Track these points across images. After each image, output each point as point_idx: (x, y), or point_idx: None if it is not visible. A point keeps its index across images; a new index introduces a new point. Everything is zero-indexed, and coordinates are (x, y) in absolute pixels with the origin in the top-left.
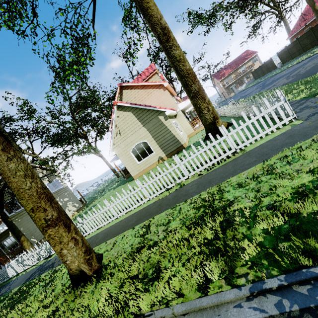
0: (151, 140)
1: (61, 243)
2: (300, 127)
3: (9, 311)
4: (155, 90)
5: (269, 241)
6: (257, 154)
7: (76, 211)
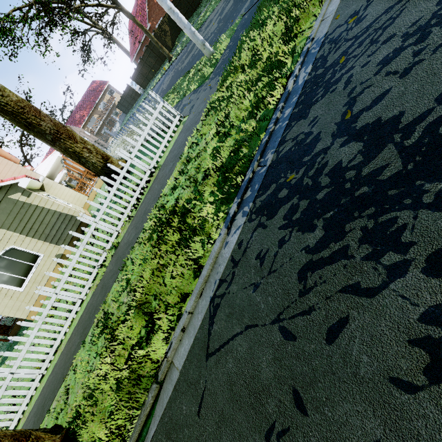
0: (21, 240)
1: None
2: (190, 120)
3: None
4: None
5: (217, 195)
6: (171, 159)
7: None
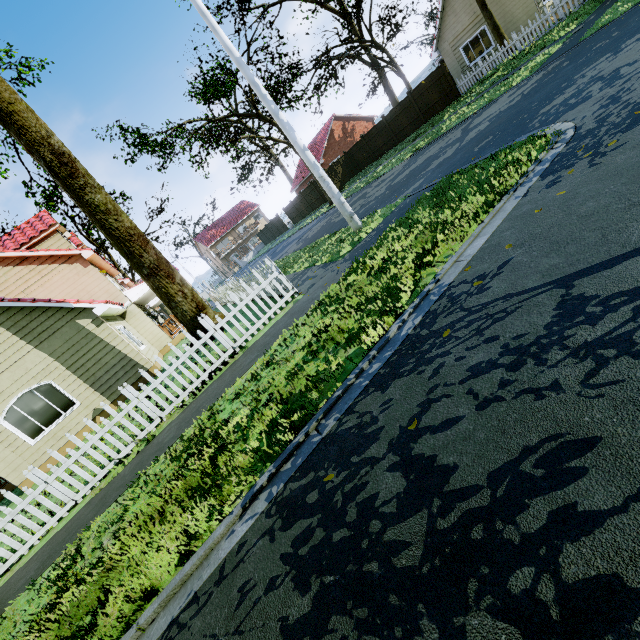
0: (64, 377)
1: None
2: (301, 303)
3: None
4: (61, 267)
5: (265, 440)
6: (259, 347)
7: None
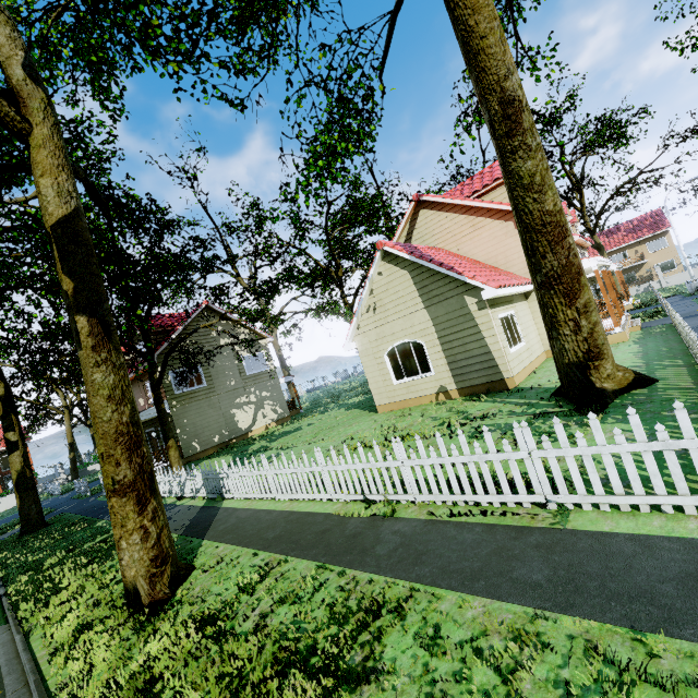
0: (433, 344)
1: (123, 528)
2: None
3: (86, 563)
4: (494, 223)
5: None
6: (565, 562)
7: (274, 422)
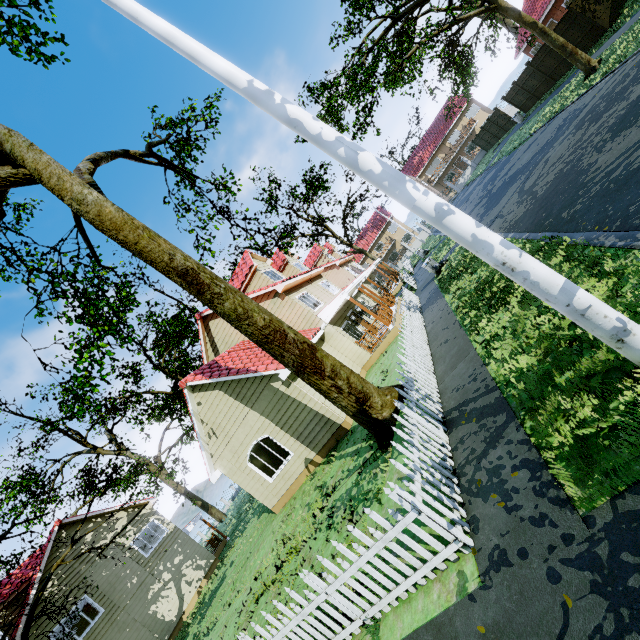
0: (276, 432)
1: None
2: None
3: None
4: (266, 304)
5: None
6: None
7: (204, 579)
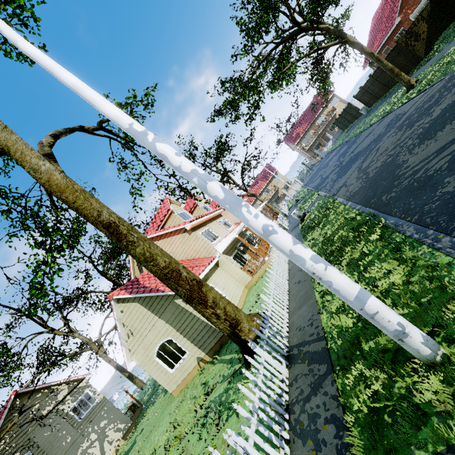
0: (177, 336)
1: None
2: None
3: None
4: (178, 237)
5: None
6: None
7: (122, 439)
